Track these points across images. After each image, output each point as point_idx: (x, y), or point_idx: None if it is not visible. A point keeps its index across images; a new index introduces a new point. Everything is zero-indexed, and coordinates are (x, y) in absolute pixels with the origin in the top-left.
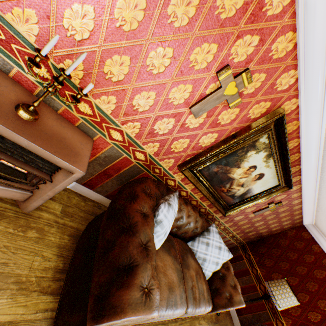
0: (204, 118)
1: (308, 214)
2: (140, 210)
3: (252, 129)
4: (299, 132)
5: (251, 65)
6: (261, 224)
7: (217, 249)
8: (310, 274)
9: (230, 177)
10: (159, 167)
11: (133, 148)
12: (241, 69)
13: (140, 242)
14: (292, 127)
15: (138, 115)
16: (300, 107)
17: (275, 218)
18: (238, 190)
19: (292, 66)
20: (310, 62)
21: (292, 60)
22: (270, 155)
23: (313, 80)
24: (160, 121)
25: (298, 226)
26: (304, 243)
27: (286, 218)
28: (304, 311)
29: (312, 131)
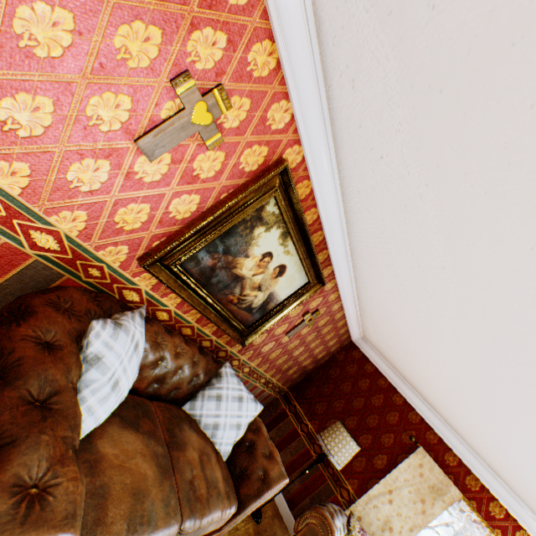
0: (168, 164)
1: (354, 323)
2: (37, 337)
3: (250, 188)
4: (315, 198)
5: (225, 80)
6: (302, 352)
7: (237, 401)
8: (369, 404)
9: (238, 274)
10: (99, 264)
11: (22, 223)
12: (211, 84)
13: (27, 398)
14: (304, 190)
15: (19, 145)
16: (307, 158)
17: (317, 338)
18: (255, 298)
19: (282, 94)
20: (302, 91)
21: (280, 85)
22: (287, 233)
23: (311, 118)
24: (78, 164)
25: (348, 345)
26: (357, 365)
27: (331, 335)
28: (369, 460)
29: (328, 195)
